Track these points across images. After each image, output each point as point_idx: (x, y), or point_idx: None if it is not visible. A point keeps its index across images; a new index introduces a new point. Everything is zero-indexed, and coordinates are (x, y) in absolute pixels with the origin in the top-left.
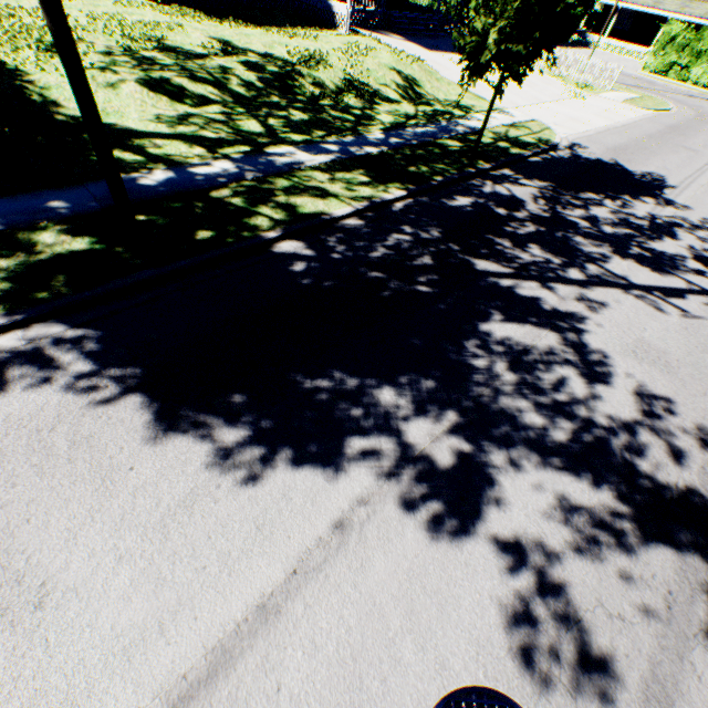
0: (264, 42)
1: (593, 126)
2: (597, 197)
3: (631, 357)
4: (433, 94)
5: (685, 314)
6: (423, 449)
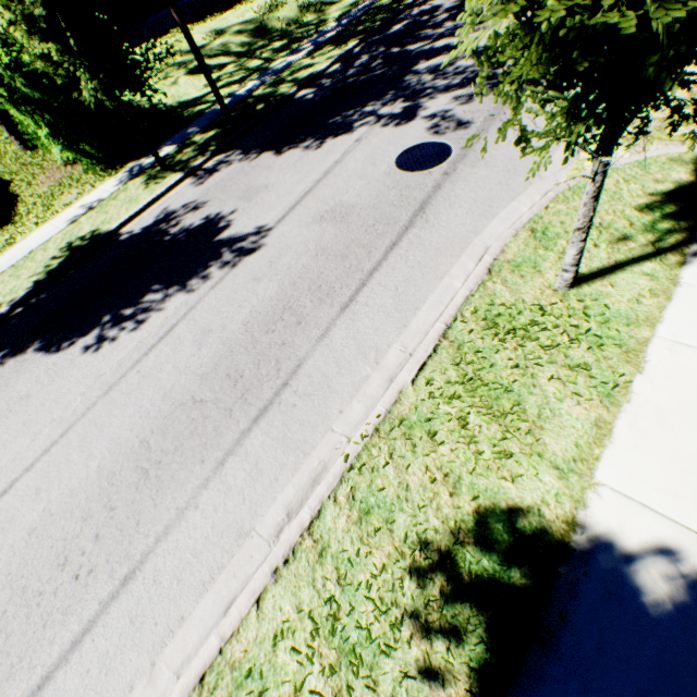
0: (237, 17)
1: None
2: None
3: None
4: None
5: None
6: (388, 114)
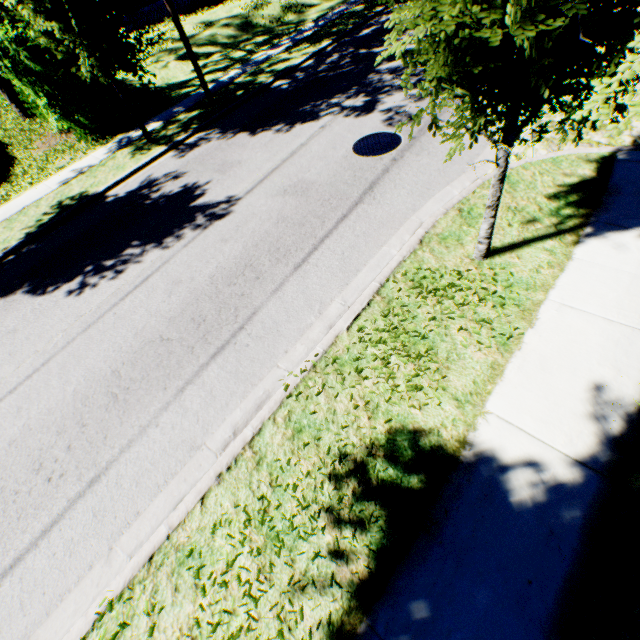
0: (226, 11)
1: None
2: None
3: None
4: None
5: None
6: (350, 106)
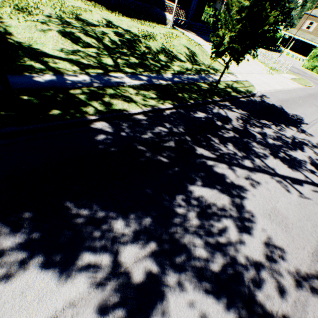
0: (128, 25)
1: (274, 88)
2: (269, 123)
3: (267, 218)
4: (202, 61)
5: (301, 195)
6: (127, 267)
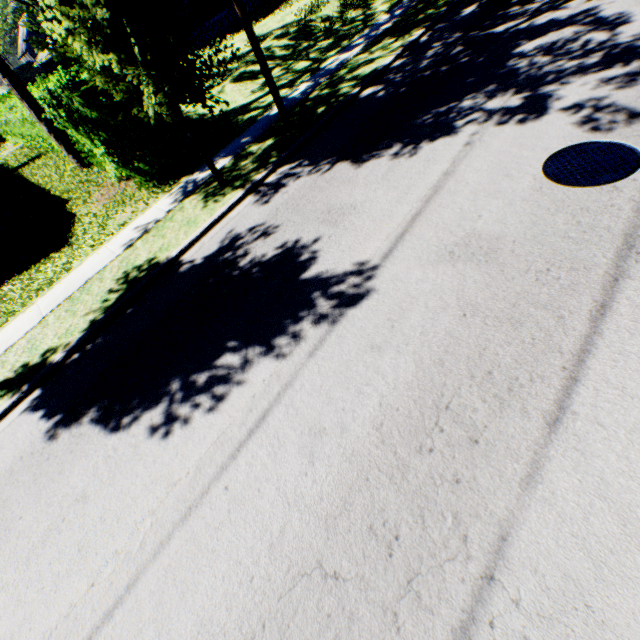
0: (277, 21)
1: None
2: None
3: None
4: None
5: None
6: (499, 108)
